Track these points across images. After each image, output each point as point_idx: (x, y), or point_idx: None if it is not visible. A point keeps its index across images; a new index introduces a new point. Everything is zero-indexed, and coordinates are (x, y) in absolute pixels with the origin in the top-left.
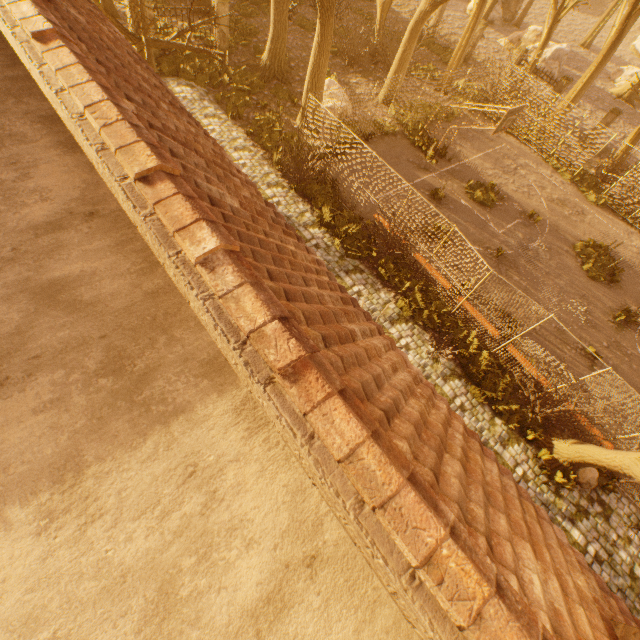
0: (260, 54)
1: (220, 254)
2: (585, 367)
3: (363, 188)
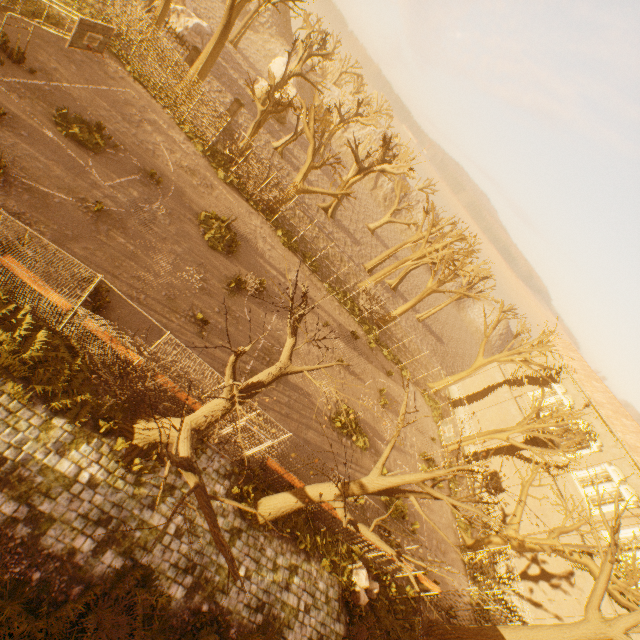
0: None
1: None
2: (195, 334)
3: None
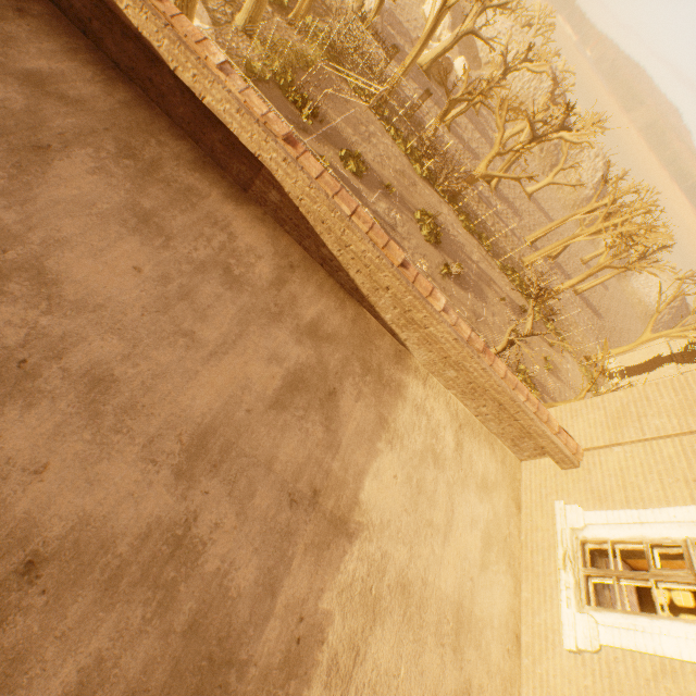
0: None
1: (446, 305)
2: None
3: None
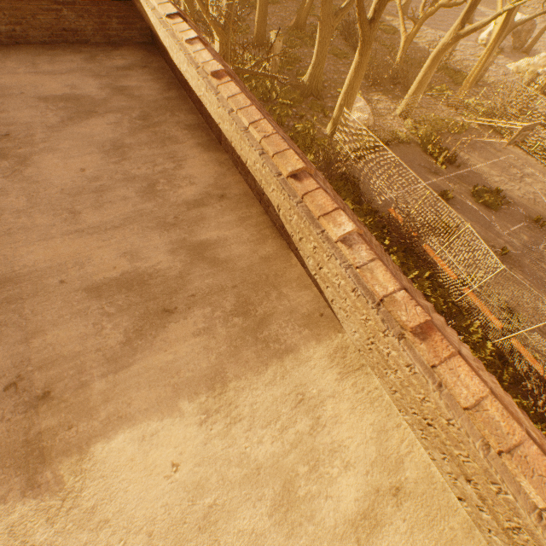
0: (301, 76)
1: (354, 235)
2: None
3: (382, 186)
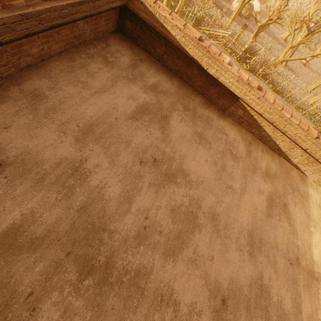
0: None
1: None
2: None
3: None
